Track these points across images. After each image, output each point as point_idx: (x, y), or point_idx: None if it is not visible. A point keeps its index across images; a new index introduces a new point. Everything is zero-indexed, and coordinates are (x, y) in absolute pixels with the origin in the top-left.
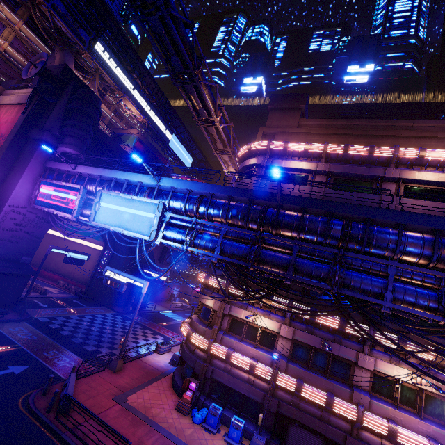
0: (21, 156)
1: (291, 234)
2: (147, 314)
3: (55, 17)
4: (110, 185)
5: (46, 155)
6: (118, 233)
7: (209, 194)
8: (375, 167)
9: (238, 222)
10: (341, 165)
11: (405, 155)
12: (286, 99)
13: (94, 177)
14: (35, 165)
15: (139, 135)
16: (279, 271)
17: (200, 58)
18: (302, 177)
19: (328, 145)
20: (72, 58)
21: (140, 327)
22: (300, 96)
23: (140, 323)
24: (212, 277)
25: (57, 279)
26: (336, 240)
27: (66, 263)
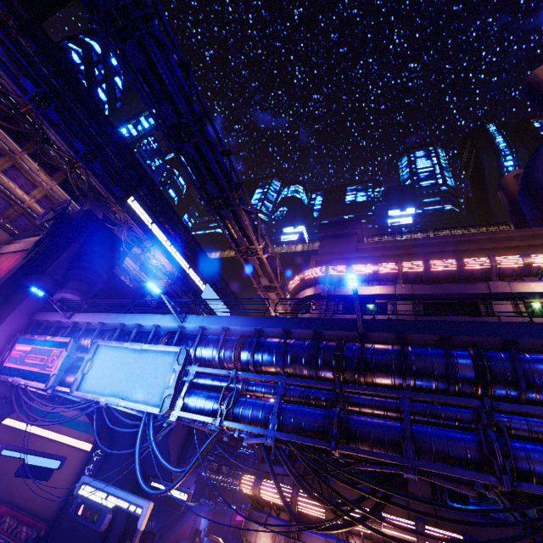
0: (2, 307)
1: (391, 381)
2: None
3: (92, 177)
4: (113, 335)
5: (38, 305)
6: (113, 411)
7: (255, 332)
8: (472, 284)
9: (303, 369)
10: (426, 285)
11: (506, 264)
12: (337, 225)
13: (95, 328)
14: (17, 317)
15: (166, 287)
16: (388, 453)
17: (238, 184)
18: (379, 306)
19: (402, 263)
20: (101, 212)
21: None
22: (352, 222)
23: None
24: (266, 482)
25: (2, 515)
26: (470, 382)
27: (26, 481)
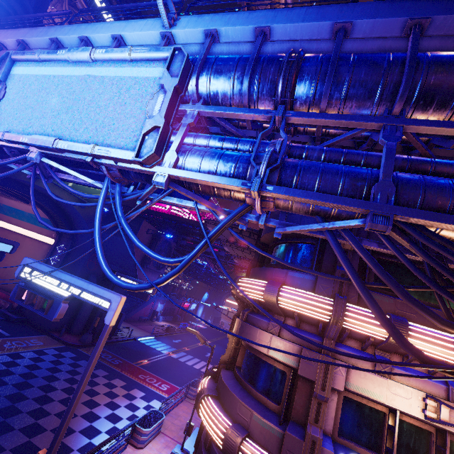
0: None
1: None
2: (119, 345)
3: None
4: None
5: None
6: (57, 180)
7: (321, 46)
8: None
9: (451, 100)
10: None
11: None
12: None
13: None
14: None
15: None
16: None
17: None
18: None
19: None
20: None
21: (103, 374)
22: None
23: (104, 365)
24: (287, 289)
25: None
26: None
27: None
